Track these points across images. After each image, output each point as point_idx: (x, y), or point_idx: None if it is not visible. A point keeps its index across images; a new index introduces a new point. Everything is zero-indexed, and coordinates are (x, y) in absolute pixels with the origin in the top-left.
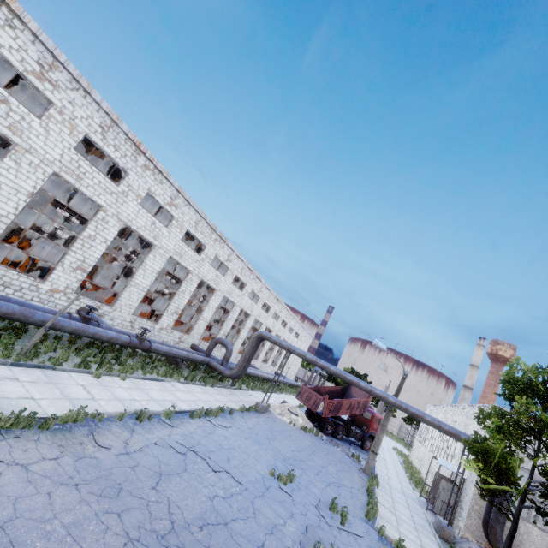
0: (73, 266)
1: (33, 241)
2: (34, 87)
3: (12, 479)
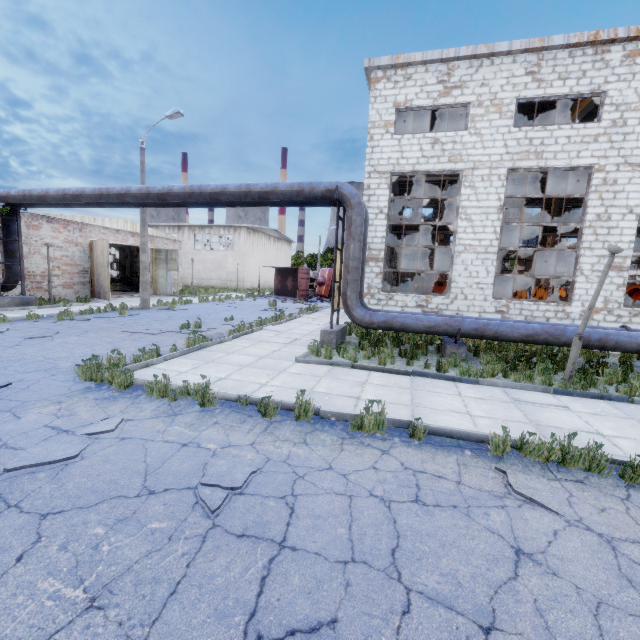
0: (597, 269)
1: None
2: (447, 107)
3: (580, 555)
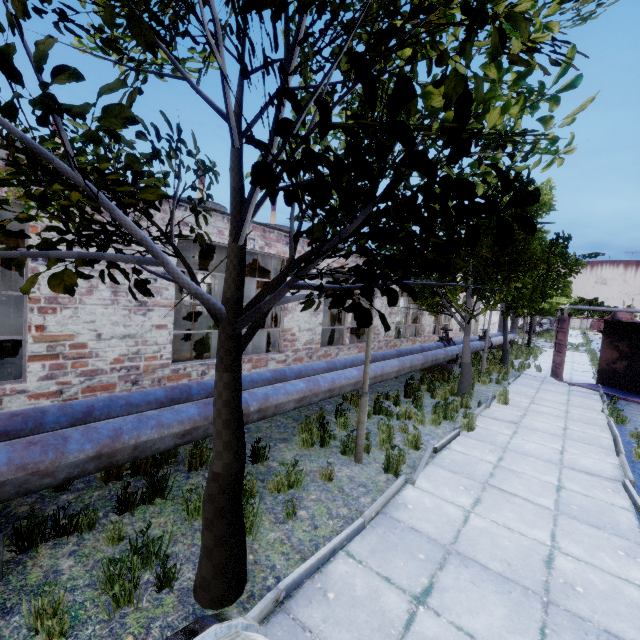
0: None
1: None
2: None
3: None
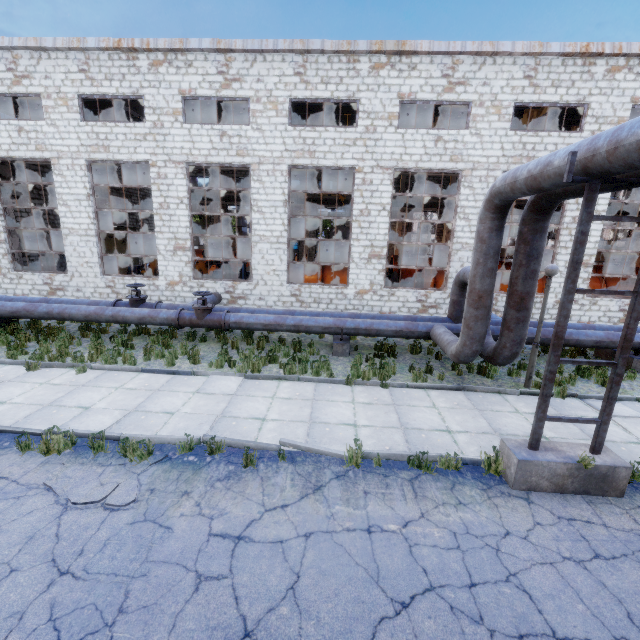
0: (170, 250)
1: None
2: (25, 96)
3: None
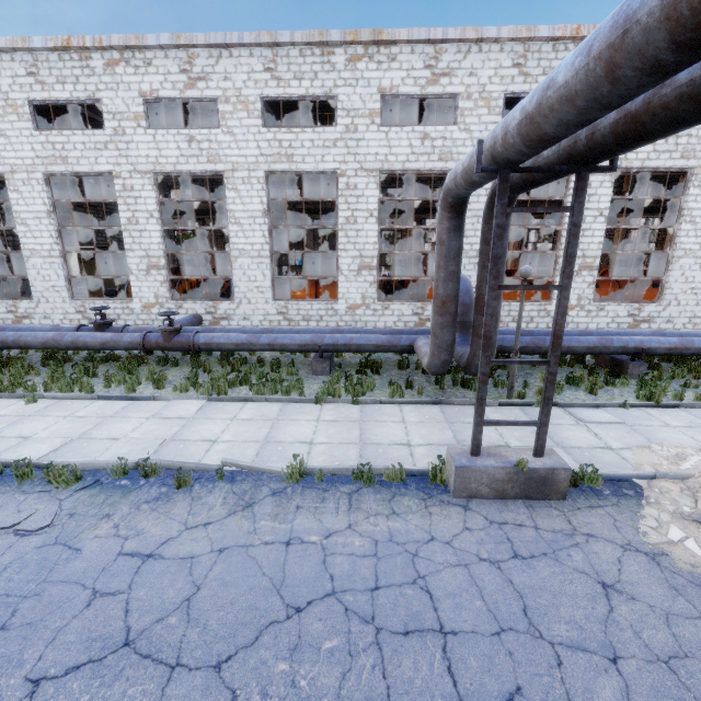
0: (143, 269)
1: (397, 272)
2: None
3: None
